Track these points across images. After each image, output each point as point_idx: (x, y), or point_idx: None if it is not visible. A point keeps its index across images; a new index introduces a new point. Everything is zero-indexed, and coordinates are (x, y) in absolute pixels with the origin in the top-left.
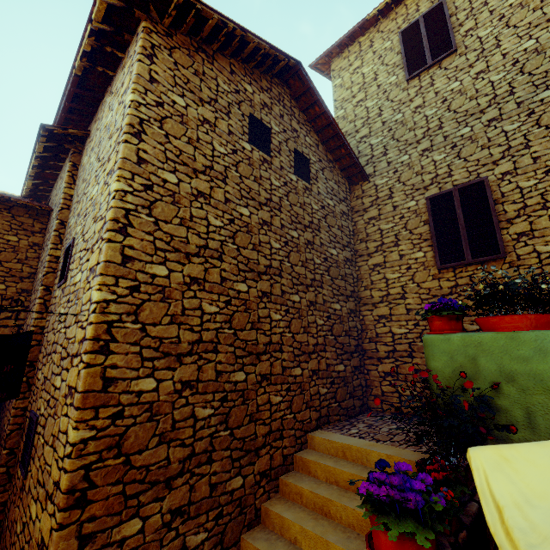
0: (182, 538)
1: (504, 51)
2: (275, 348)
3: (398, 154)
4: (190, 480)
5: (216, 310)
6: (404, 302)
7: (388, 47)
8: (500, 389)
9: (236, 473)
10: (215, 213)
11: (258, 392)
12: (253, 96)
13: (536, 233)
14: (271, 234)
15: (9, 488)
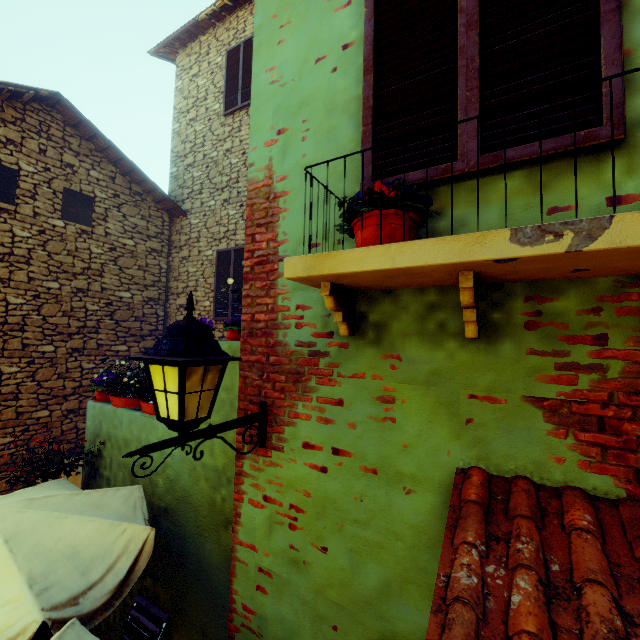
0: None
1: None
2: (7, 398)
3: (209, 196)
4: None
5: None
6: None
7: (219, 64)
8: (106, 444)
9: None
10: None
11: None
12: None
13: None
14: (9, 290)
15: None
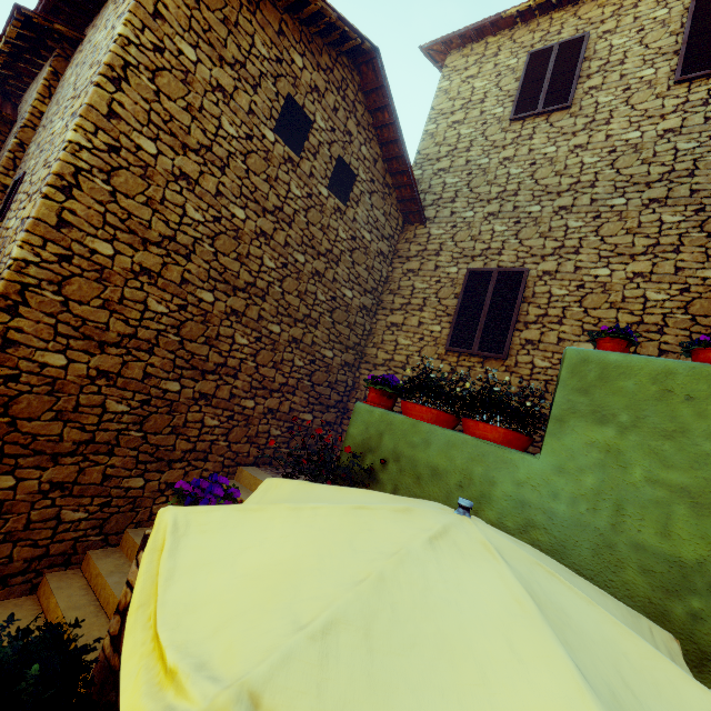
0: (58, 509)
1: (610, 131)
2: (229, 372)
3: (465, 206)
4: (81, 463)
5: (165, 311)
6: (402, 373)
7: (512, 66)
8: (387, 465)
9: (139, 474)
10: (197, 204)
11: (191, 408)
12: (301, 73)
13: (541, 345)
14: (267, 249)
15: None
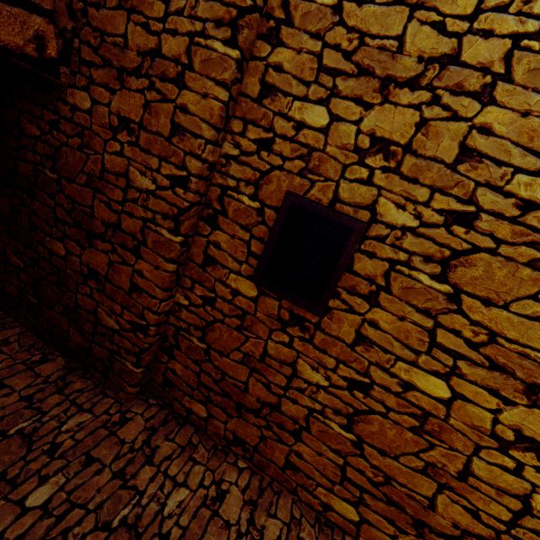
0: None
1: None
2: None
3: None
4: None
5: None
6: None
7: None
8: None
9: None
10: None
11: None
12: None
13: None
14: None
15: (174, 293)
